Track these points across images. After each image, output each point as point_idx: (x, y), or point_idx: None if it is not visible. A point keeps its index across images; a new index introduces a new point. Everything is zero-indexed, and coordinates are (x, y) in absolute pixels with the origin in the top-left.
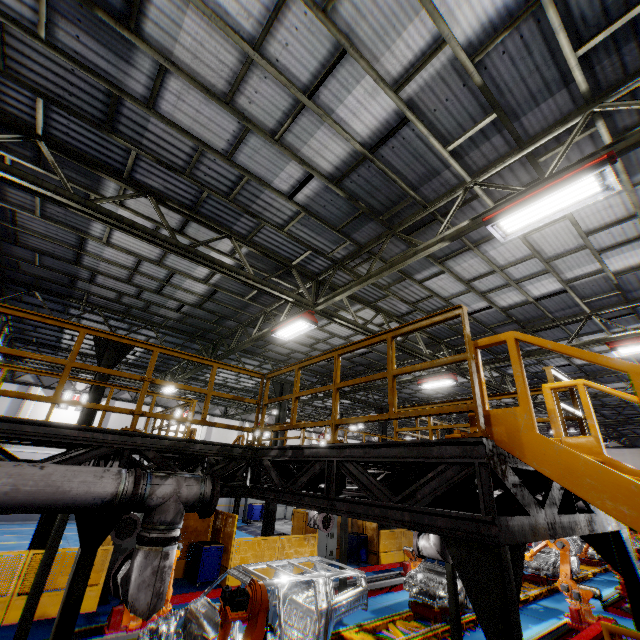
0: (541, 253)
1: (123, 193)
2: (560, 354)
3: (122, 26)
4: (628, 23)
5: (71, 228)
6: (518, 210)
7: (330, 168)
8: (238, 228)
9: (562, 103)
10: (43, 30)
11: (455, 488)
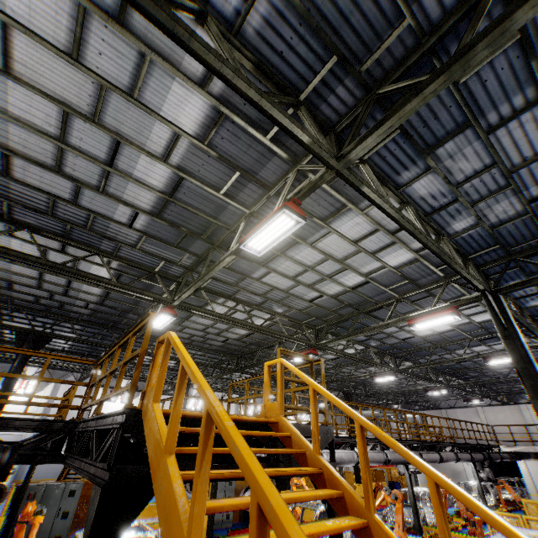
0: (333, 256)
1: (11, 228)
2: (400, 329)
3: None
4: None
5: None
6: (252, 236)
7: (149, 207)
8: (104, 247)
9: (280, 164)
10: None
11: None
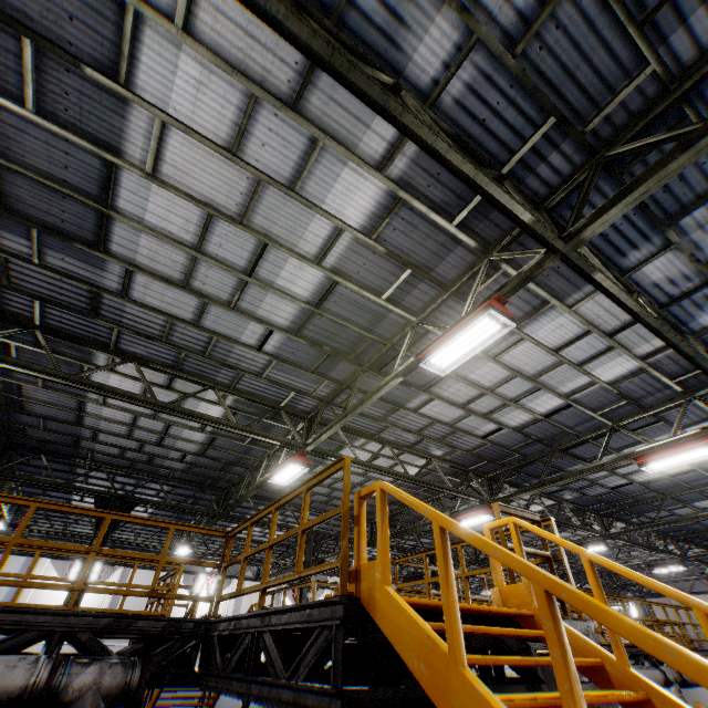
0: (522, 372)
1: (113, 361)
2: (611, 472)
3: (94, 249)
4: (483, 201)
5: (71, 394)
6: (438, 349)
7: (287, 323)
8: (221, 379)
9: (464, 255)
10: (37, 258)
11: None
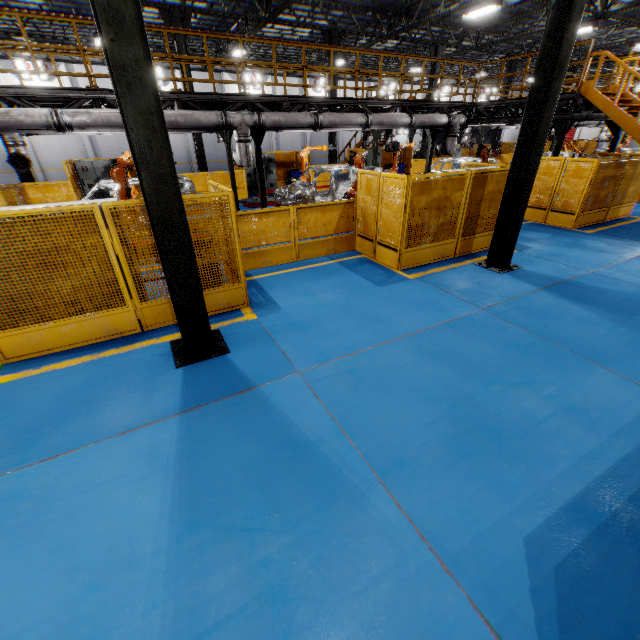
0: None
1: None
2: None
3: None
4: None
5: None
6: None
7: None
8: None
9: None
10: None
11: (560, 111)
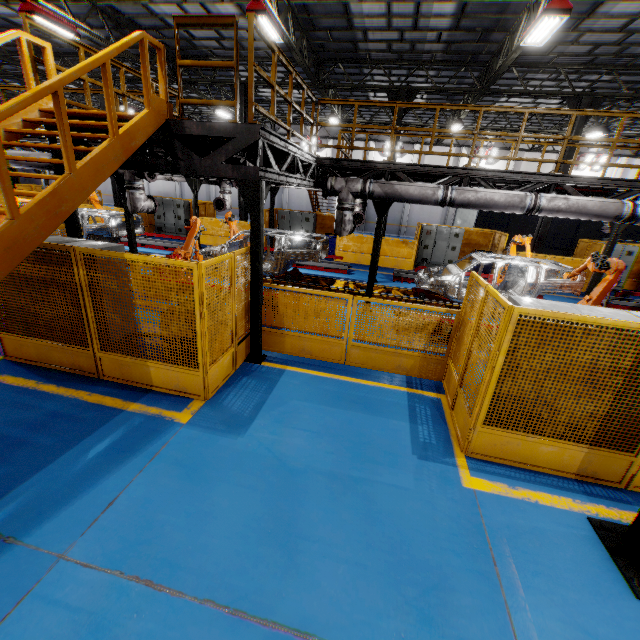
0: None
1: None
2: None
3: None
4: None
5: (132, 3)
6: None
7: None
8: None
9: None
10: None
11: None
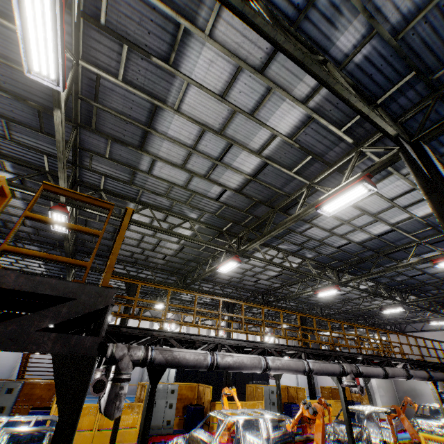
0: (209, 126)
1: None
2: (330, 232)
3: None
4: None
5: None
6: (21, 47)
7: None
8: None
9: None
10: None
11: None
